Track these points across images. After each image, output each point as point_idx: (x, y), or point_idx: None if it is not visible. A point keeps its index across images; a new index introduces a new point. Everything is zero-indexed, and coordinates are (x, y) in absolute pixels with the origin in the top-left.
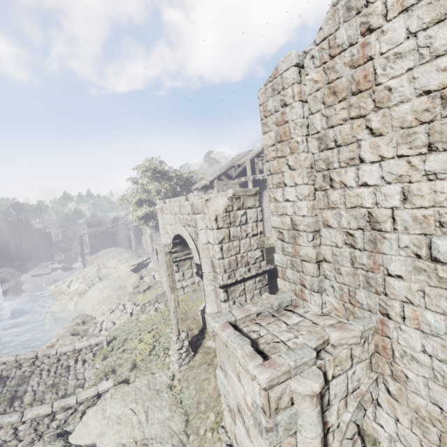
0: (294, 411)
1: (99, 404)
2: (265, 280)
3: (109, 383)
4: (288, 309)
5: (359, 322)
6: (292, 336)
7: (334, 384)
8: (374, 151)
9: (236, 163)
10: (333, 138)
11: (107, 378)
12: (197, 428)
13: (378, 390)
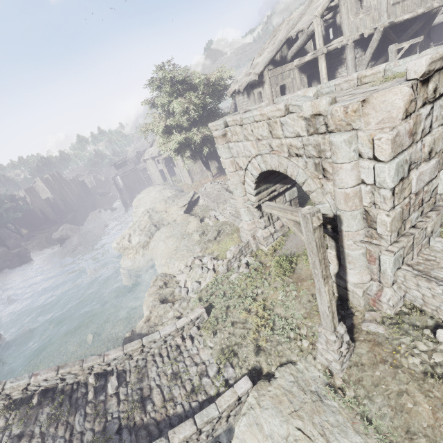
0: None
1: (248, 415)
2: (439, 220)
3: (245, 382)
4: None
5: None
6: None
7: None
8: None
9: (293, 30)
10: None
11: (231, 363)
12: None
13: None
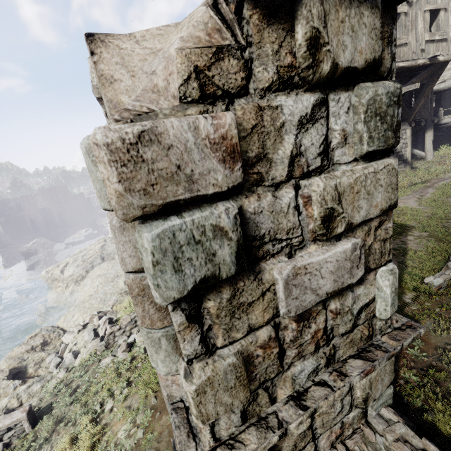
0: None
1: None
2: (385, 373)
3: None
4: None
5: None
6: None
7: None
8: None
9: None
10: None
11: None
12: None
13: None
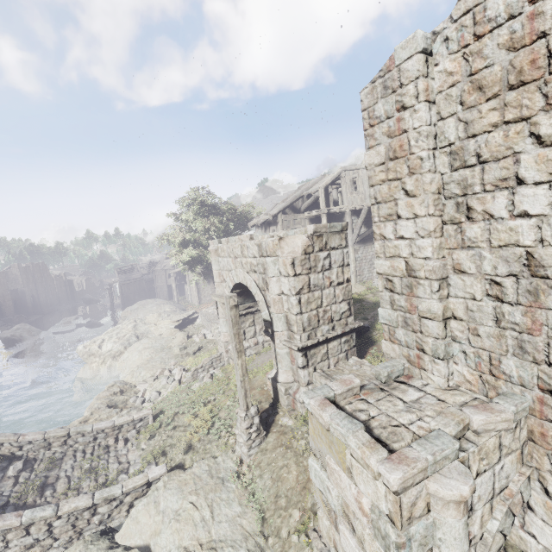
0: (431, 520)
1: (150, 495)
2: (352, 341)
3: (160, 468)
4: (399, 380)
5: (508, 400)
6: (414, 417)
7: (479, 483)
8: (541, 167)
9: (305, 192)
10: (475, 152)
11: (157, 462)
12: (277, 529)
13: (530, 489)
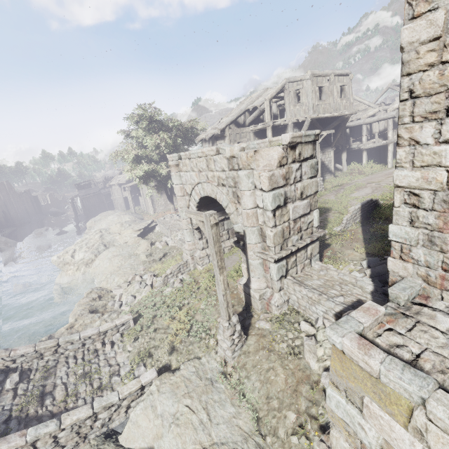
0: None
1: (146, 400)
2: (317, 247)
3: (151, 373)
4: (417, 302)
5: None
6: None
7: None
8: None
9: (250, 105)
10: None
11: (145, 363)
12: (273, 428)
13: None
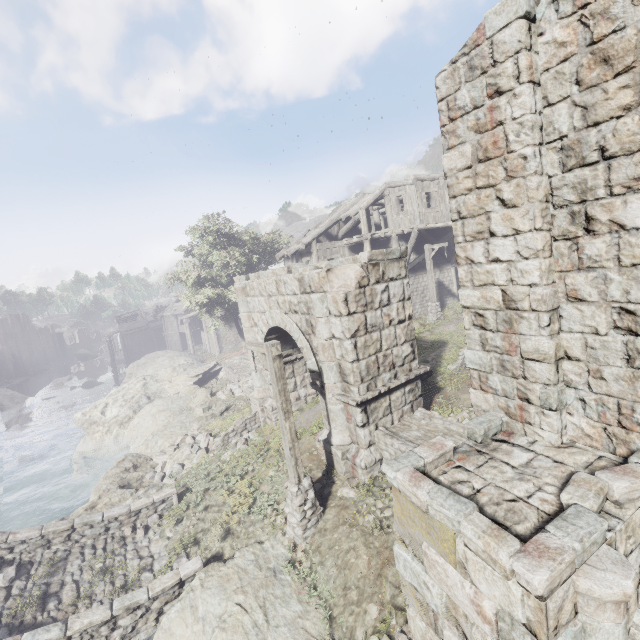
0: (579, 625)
1: (185, 599)
2: (417, 389)
3: (194, 562)
4: (498, 438)
5: None
6: (532, 487)
7: None
8: None
9: (343, 214)
10: (598, 144)
11: (188, 554)
12: (350, 629)
13: None
